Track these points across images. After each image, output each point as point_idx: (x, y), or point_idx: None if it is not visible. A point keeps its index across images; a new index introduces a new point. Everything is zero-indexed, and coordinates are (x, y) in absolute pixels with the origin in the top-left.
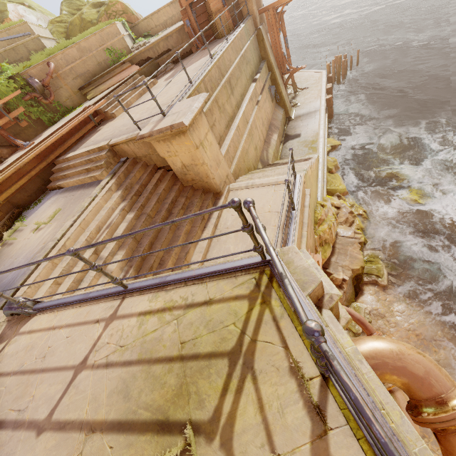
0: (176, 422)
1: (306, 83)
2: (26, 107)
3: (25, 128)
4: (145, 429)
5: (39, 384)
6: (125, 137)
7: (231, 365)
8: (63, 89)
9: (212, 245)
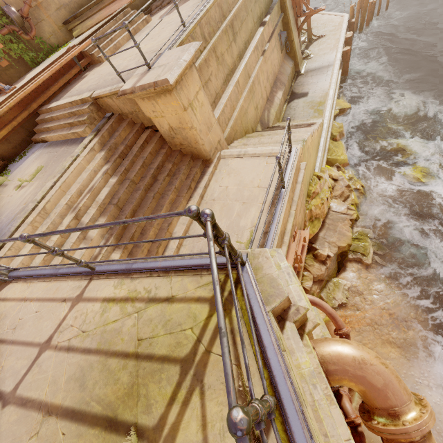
0: (123, 422)
1: (324, 29)
2: (5, 43)
3: (6, 68)
4: (95, 423)
5: (8, 356)
6: (109, 90)
7: (182, 374)
8: (45, 22)
9: None
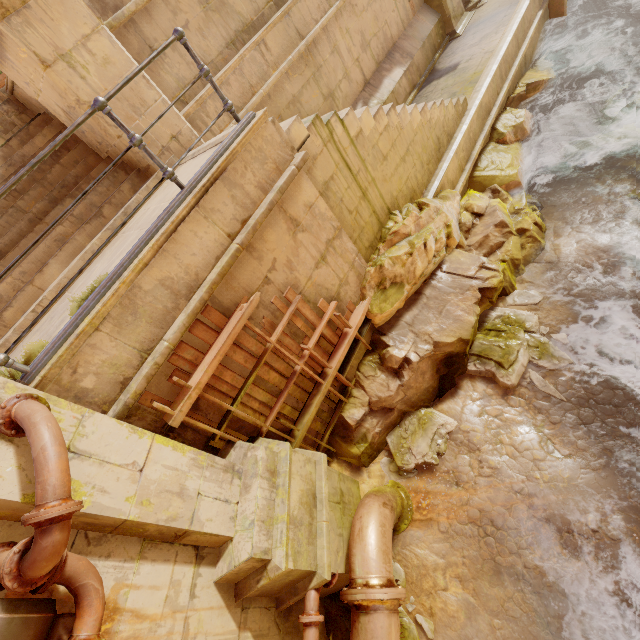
0: None
1: None
2: None
3: None
4: None
5: None
6: None
7: None
8: None
9: (92, 263)
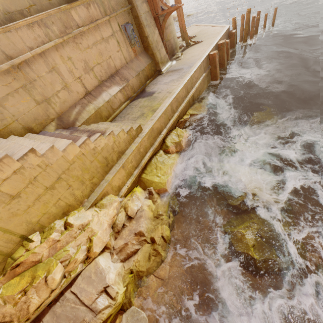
0: None
1: (204, 37)
2: None
3: None
4: None
5: None
6: None
7: None
8: None
9: None
